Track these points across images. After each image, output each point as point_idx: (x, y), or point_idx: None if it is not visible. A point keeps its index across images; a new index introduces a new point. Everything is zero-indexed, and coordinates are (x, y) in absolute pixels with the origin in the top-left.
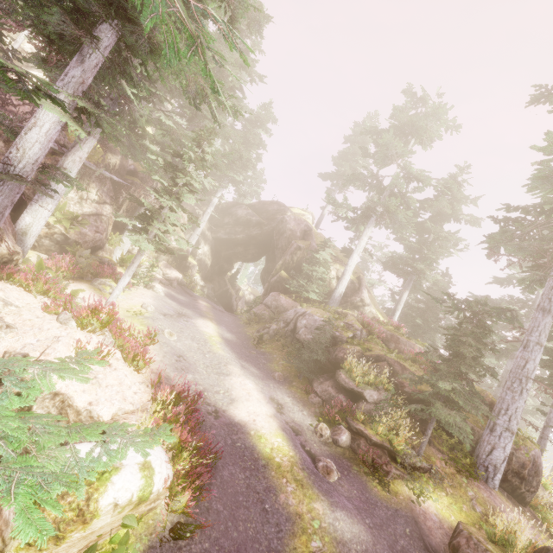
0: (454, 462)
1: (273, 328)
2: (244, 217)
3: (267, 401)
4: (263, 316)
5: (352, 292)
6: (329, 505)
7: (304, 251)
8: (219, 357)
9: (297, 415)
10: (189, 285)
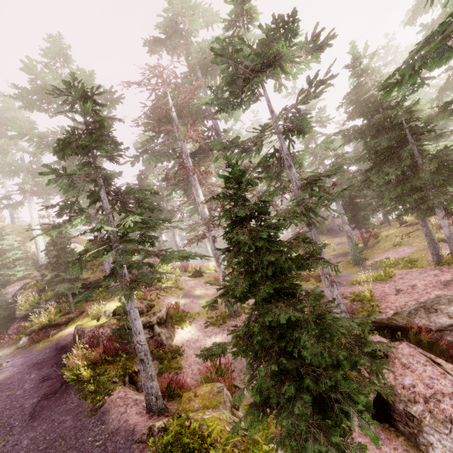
0: (98, 300)
1: None
2: None
3: None
4: None
5: None
6: None
7: None
8: None
9: None
10: None
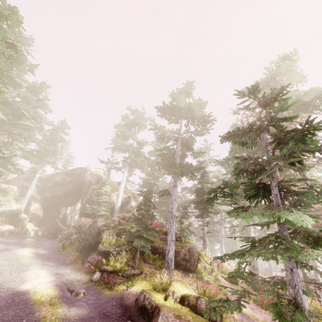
0: (154, 265)
1: (73, 238)
2: (60, 180)
3: (51, 275)
4: (71, 233)
5: (126, 204)
6: (68, 307)
7: (97, 190)
8: (24, 264)
9: (72, 276)
10: (21, 232)
